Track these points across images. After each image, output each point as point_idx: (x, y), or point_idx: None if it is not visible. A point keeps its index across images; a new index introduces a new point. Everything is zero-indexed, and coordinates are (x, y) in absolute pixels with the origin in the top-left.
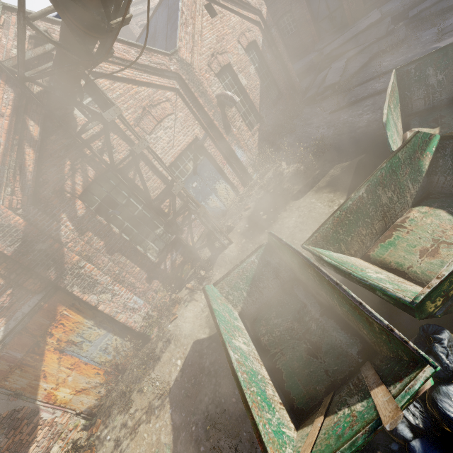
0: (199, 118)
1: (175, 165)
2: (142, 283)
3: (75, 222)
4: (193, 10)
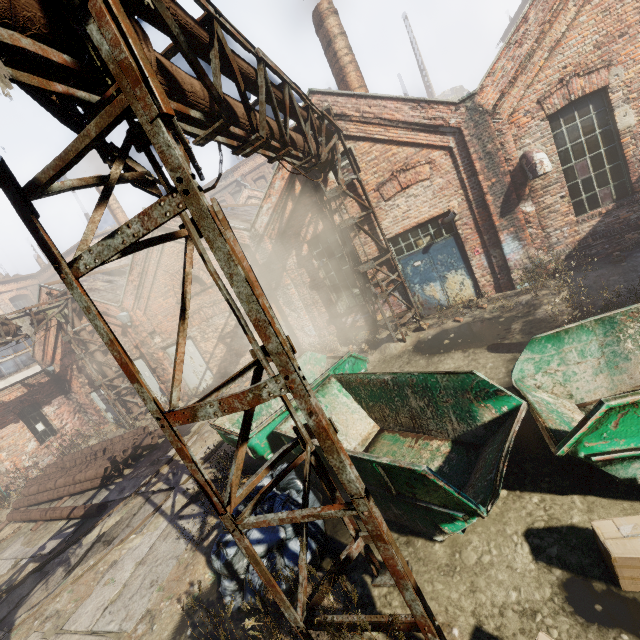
0: (466, 187)
1: (403, 237)
2: (323, 321)
3: (298, 258)
4: (555, 7)
